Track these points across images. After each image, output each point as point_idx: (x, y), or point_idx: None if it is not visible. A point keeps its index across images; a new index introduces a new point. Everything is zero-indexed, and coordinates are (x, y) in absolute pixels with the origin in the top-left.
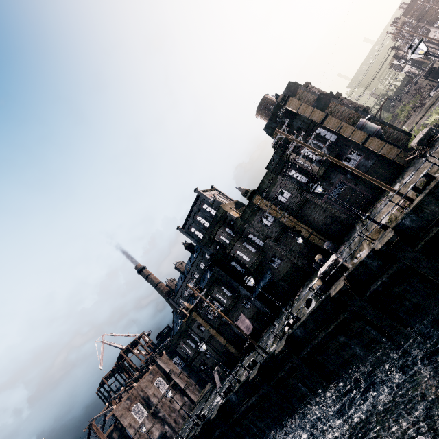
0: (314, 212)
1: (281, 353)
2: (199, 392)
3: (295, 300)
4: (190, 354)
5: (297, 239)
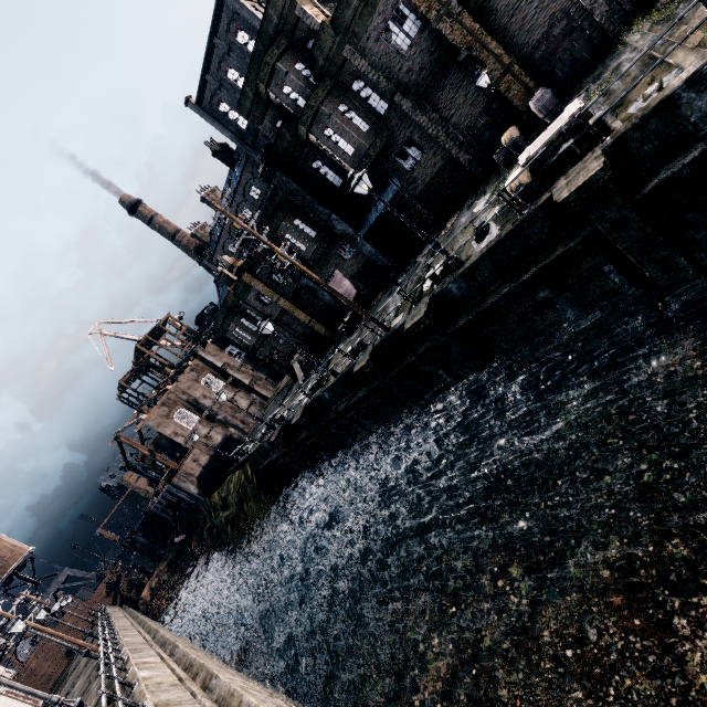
0: None
1: (417, 327)
2: (273, 386)
3: (441, 236)
4: (250, 341)
5: (478, 77)
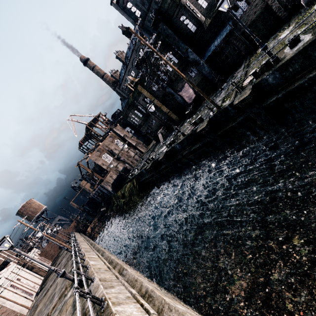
0: None
1: (242, 103)
2: (145, 147)
3: (252, 59)
4: (138, 122)
5: None
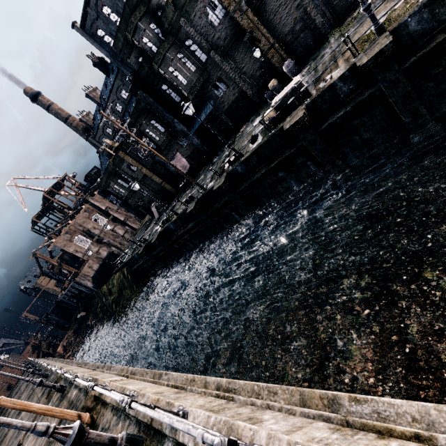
0: (283, 7)
1: (220, 189)
2: (139, 222)
3: (237, 137)
4: (124, 193)
5: (254, 51)
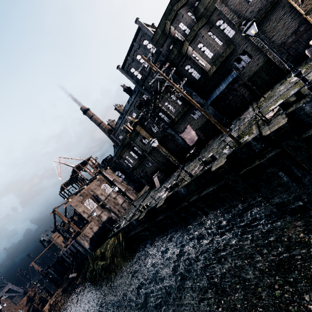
0: None
1: (276, 133)
2: (136, 194)
3: (260, 102)
4: (132, 163)
5: None
